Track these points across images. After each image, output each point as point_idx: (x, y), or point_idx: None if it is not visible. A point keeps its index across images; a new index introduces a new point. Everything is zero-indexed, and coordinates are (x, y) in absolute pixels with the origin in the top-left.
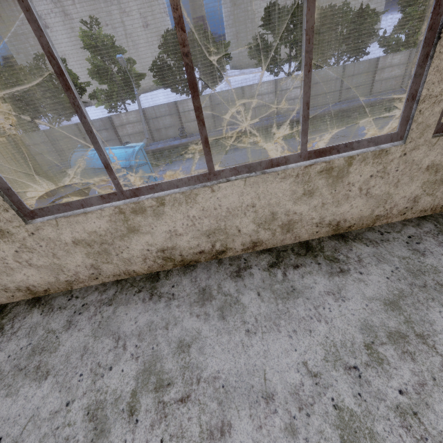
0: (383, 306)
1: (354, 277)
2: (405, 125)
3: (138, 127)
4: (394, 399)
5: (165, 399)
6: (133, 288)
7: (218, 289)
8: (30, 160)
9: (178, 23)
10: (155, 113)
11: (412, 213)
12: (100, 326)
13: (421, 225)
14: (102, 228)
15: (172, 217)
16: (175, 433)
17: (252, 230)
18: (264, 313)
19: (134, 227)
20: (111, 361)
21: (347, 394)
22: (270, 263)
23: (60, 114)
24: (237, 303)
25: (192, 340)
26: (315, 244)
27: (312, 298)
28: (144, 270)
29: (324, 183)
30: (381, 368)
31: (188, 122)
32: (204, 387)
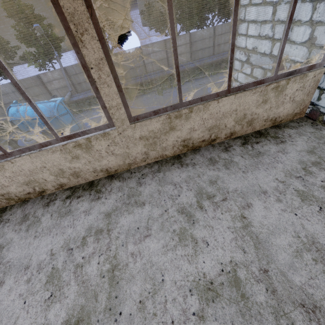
0: (104, 216)
1: (102, 201)
2: (111, 120)
3: (63, 82)
4: (78, 261)
5: None
6: None
7: (33, 214)
8: None
9: None
10: (74, 70)
11: (150, 160)
12: None
13: (152, 167)
14: None
15: None
16: None
17: (53, 179)
18: (48, 225)
19: None
20: None
21: (61, 261)
22: (67, 196)
23: None
24: (38, 221)
25: (7, 244)
26: (96, 182)
27: (75, 215)
28: None
29: (82, 152)
30: (82, 248)
31: None
32: (1, 267)
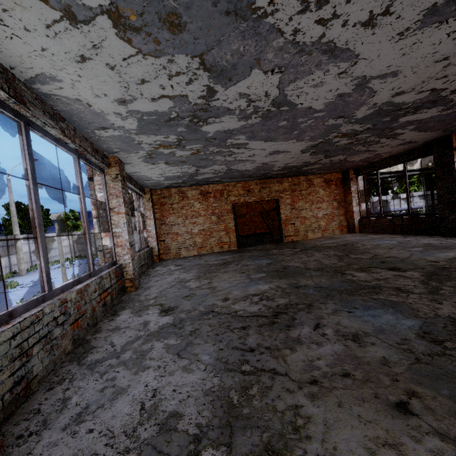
0: None
1: None
2: None
3: None
4: None
5: None
6: None
7: None
8: None
9: None
10: None
11: None
12: None
13: None
14: None
15: None
16: None
17: None
18: None
19: None
20: None
21: None
22: None
23: None
24: None
25: None
26: None
27: None
28: None
29: None
30: None
31: None
32: None
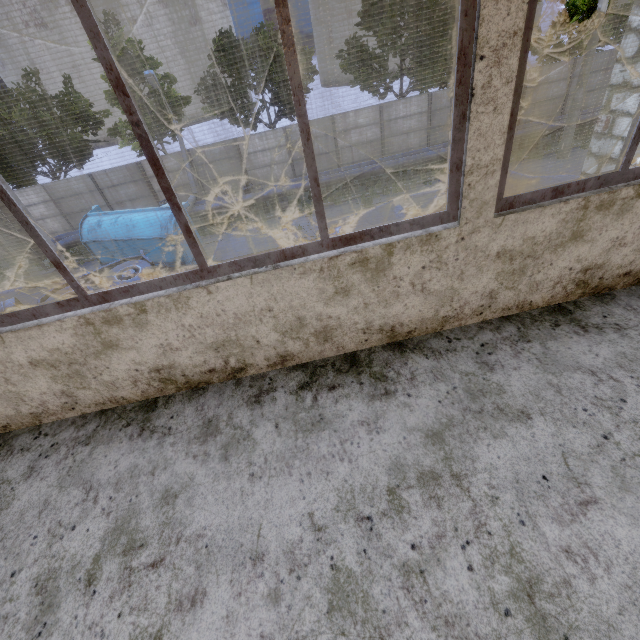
0: (424, 439)
1: (400, 401)
2: (457, 202)
3: (182, 177)
4: (403, 556)
5: (134, 564)
6: (120, 420)
7: (228, 420)
8: (22, 230)
9: (118, 86)
10: (206, 156)
11: (492, 312)
12: (70, 473)
13: (501, 329)
14: (67, 343)
15: (160, 327)
16: (137, 605)
17: (275, 340)
18: (278, 451)
19: (111, 341)
20: (76, 519)
21: (351, 551)
22: (301, 383)
23: (66, 160)
24: (248, 439)
25: (182, 488)
26: (363, 357)
27: (341, 430)
28: (137, 397)
29: (362, 278)
30: (398, 518)
31: (255, 168)
32: (183, 548)
